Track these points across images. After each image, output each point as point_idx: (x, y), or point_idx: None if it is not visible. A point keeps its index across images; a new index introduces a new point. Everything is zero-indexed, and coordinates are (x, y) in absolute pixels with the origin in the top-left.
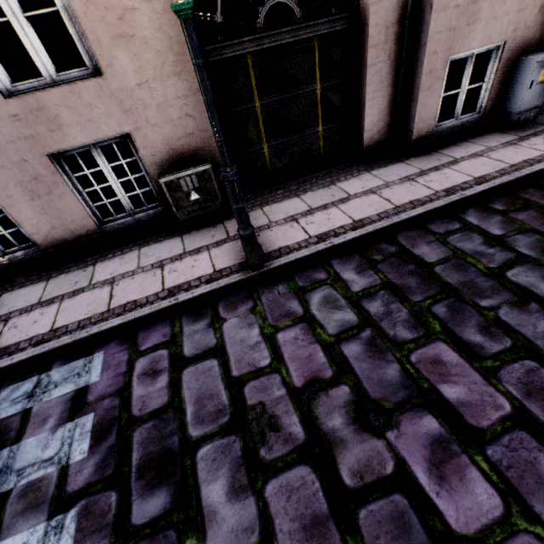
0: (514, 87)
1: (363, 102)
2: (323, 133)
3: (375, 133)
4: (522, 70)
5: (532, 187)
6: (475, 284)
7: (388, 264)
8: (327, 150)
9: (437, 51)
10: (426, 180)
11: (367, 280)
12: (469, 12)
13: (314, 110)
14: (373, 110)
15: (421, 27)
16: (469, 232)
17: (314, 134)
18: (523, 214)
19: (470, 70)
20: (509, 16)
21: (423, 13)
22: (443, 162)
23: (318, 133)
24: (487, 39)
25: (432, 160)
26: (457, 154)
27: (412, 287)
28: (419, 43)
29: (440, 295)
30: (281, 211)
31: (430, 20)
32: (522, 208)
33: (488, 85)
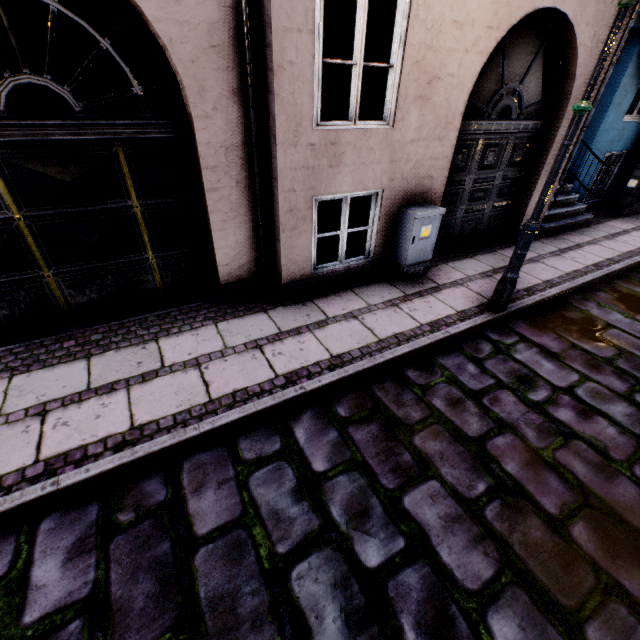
0: (400, 238)
1: (211, 230)
2: (157, 260)
3: (236, 269)
4: (404, 223)
5: (392, 378)
6: (236, 601)
7: (132, 538)
8: (169, 281)
9: (295, 189)
10: (275, 351)
11: (69, 586)
12: (330, 153)
13: (136, 231)
14: (227, 241)
15: (270, 158)
16: (286, 462)
17: (142, 262)
18: (364, 430)
19: (347, 213)
20: (382, 165)
21: (270, 142)
22: (310, 321)
23: (148, 260)
24: (360, 184)
25: (301, 314)
26: (333, 309)
27: (133, 610)
28: (272, 176)
29: (167, 635)
30: (38, 388)
31: (277, 154)
32: (367, 418)
33: (373, 230)
